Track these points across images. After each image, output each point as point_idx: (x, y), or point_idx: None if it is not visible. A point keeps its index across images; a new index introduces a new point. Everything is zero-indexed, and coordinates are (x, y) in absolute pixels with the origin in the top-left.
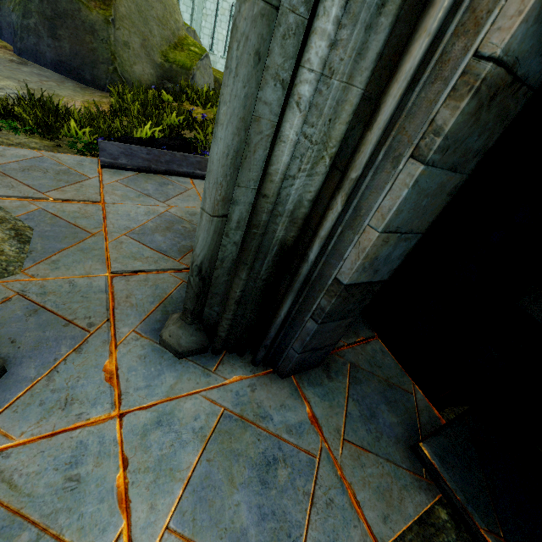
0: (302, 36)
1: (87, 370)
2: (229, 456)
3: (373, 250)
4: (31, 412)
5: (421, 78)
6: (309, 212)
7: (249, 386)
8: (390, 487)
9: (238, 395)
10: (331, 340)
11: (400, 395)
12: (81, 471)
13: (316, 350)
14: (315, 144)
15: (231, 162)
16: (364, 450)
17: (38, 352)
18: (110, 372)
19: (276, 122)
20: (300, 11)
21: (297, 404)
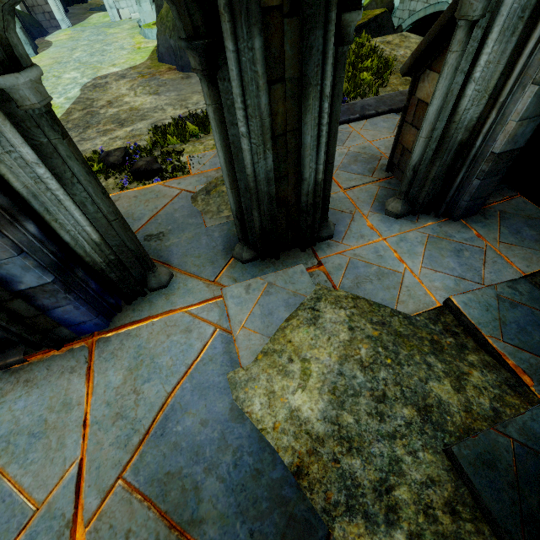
0: (474, 52)
1: (361, 226)
2: (438, 249)
3: (513, 131)
4: (352, 240)
5: (533, 53)
6: (475, 123)
7: (437, 226)
8: (531, 257)
9: (433, 229)
10: (487, 193)
11: (539, 222)
12: (380, 254)
13: (477, 200)
14: (480, 92)
15: (438, 112)
16: (513, 245)
17: (339, 223)
18: (370, 226)
19: (459, 88)
20: (474, 45)
21: (467, 231)
